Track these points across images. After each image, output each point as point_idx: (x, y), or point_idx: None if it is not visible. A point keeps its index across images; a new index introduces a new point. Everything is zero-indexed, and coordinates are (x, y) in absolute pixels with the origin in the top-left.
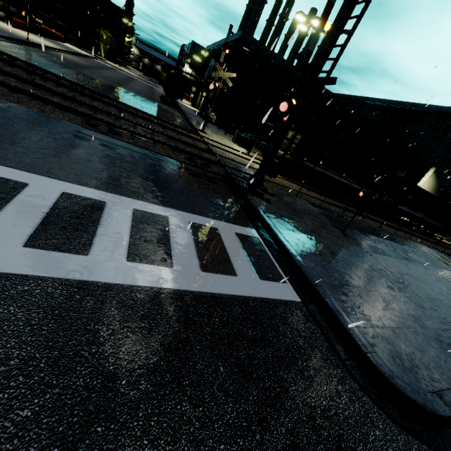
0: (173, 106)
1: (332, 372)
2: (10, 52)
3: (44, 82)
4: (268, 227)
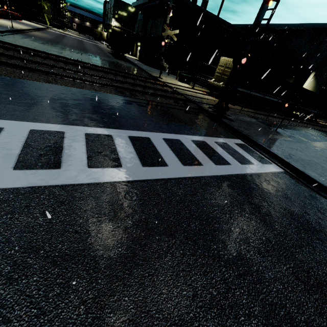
0: (122, 59)
1: (315, 196)
2: (23, 45)
3: (68, 66)
4: (246, 137)
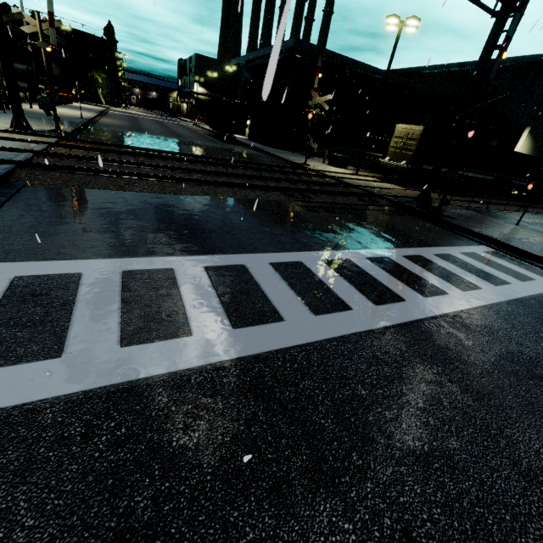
0: (231, 142)
1: None
2: (118, 142)
3: (198, 167)
4: (492, 240)
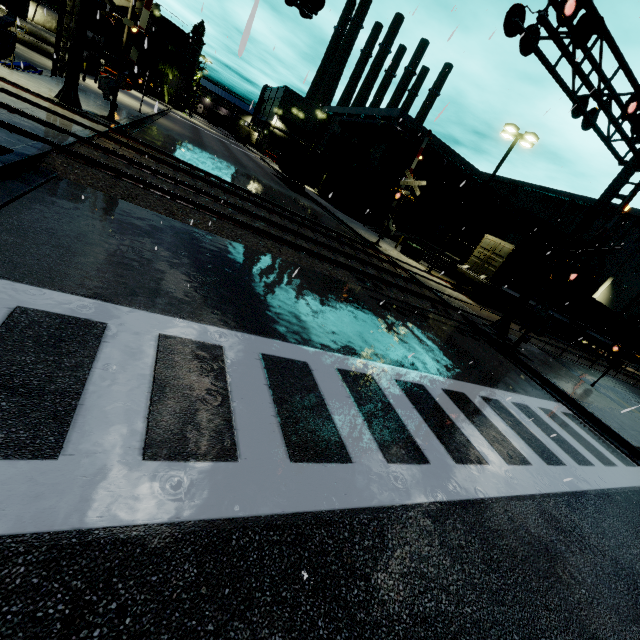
0: (299, 191)
1: None
2: (175, 154)
3: (263, 213)
4: (570, 400)
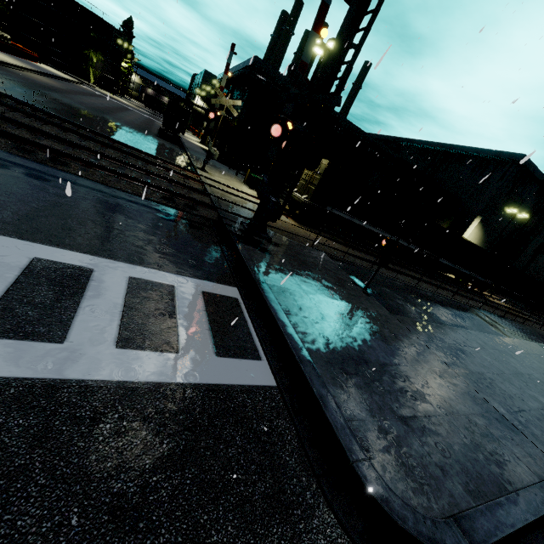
0: (173, 141)
1: (295, 499)
2: None
3: None
4: (254, 284)
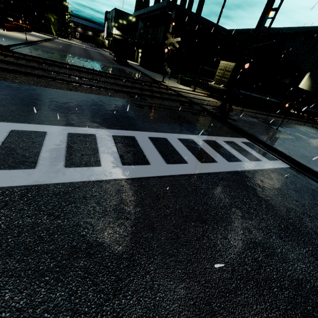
0: (125, 65)
1: None
2: (39, 56)
3: (82, 74)
4: (251, 136)
